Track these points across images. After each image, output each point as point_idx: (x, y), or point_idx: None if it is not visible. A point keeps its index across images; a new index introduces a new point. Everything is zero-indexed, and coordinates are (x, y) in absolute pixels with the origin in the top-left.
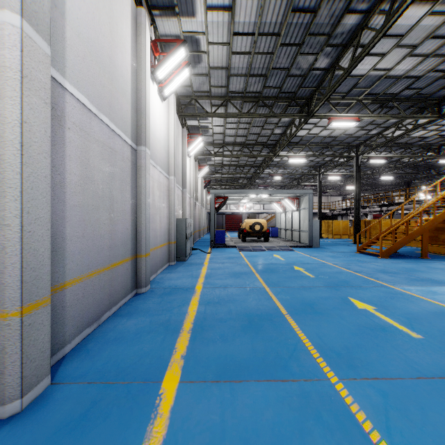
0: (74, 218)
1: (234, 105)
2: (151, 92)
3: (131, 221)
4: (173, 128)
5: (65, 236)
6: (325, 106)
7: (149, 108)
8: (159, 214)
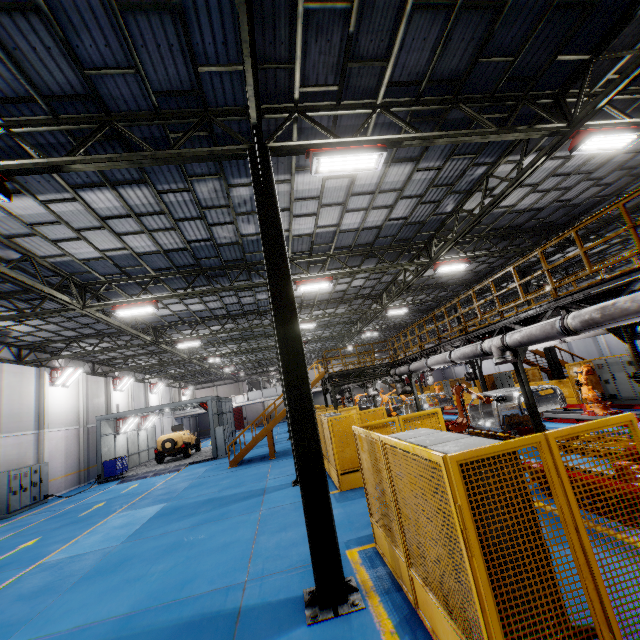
0: None
1: (79, 345)
2: None
3: None
4: None
5: None
6: (180, 326)
7: None
8: None
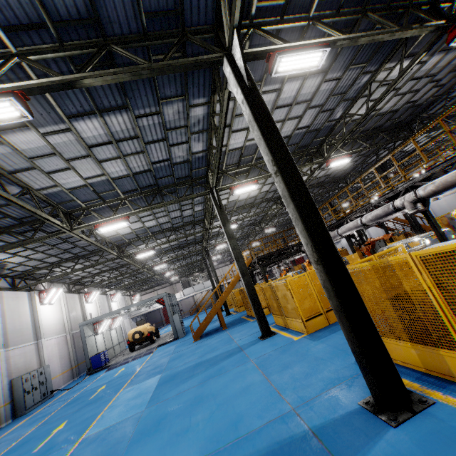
0: None
1: (60, 268)
2: None
3: None
4: None
5: None
6: (136, 242)
7: None
8: None
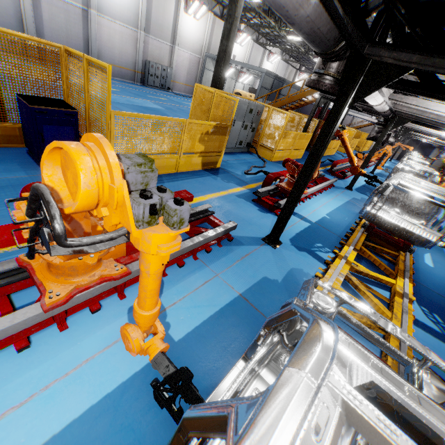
0: (47, 31)
1: None
2: None
3: (83, 42)
4: None
5: (45, 34)
6: None
7: None
8: (119, 49)
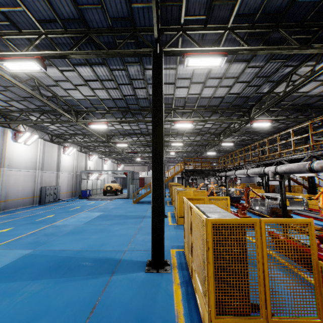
0: None
1: (75, 138)
2: (17, 147)
3: None
4: (39, 152)
5: None
6: (119, 135)
7: (9, 155)
8: (22, 186)
